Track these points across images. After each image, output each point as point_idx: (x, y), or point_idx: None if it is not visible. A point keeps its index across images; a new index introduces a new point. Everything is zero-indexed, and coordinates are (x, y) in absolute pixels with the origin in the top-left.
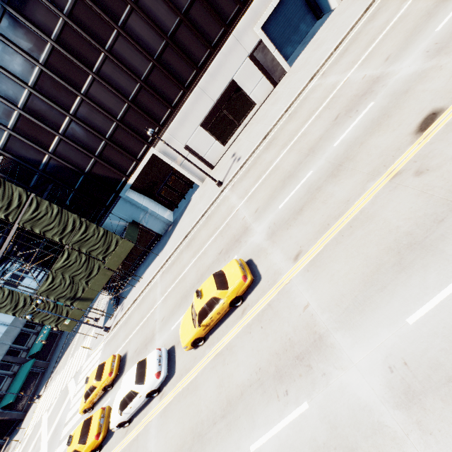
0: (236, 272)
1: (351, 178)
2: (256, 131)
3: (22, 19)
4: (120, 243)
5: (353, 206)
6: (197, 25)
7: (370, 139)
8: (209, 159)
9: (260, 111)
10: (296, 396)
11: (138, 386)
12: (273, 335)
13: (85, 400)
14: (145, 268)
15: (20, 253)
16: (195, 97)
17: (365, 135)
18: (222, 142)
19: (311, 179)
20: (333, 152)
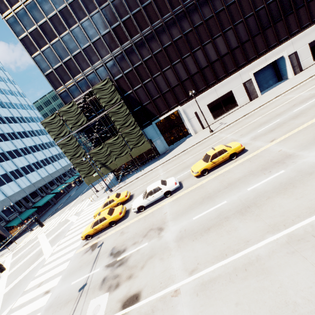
0: (237, 143)
1: (304, 117)
2: (237, 114)
3: (156, 37)
4: (145, 143)
5: (306, 123)
6: (224, 63)
7: (314, 107)
8: (204, 123)
9: (240, 109)
10: (277, 170)
11: (163, 185)
12: (259, 161)
13: (103, 207)
14: (146, 166)
15: (97, 126)
16: (211, 91)
17: (312, 107)
18: (214, 117)
19: (279, 121)
20: (293, 113)
